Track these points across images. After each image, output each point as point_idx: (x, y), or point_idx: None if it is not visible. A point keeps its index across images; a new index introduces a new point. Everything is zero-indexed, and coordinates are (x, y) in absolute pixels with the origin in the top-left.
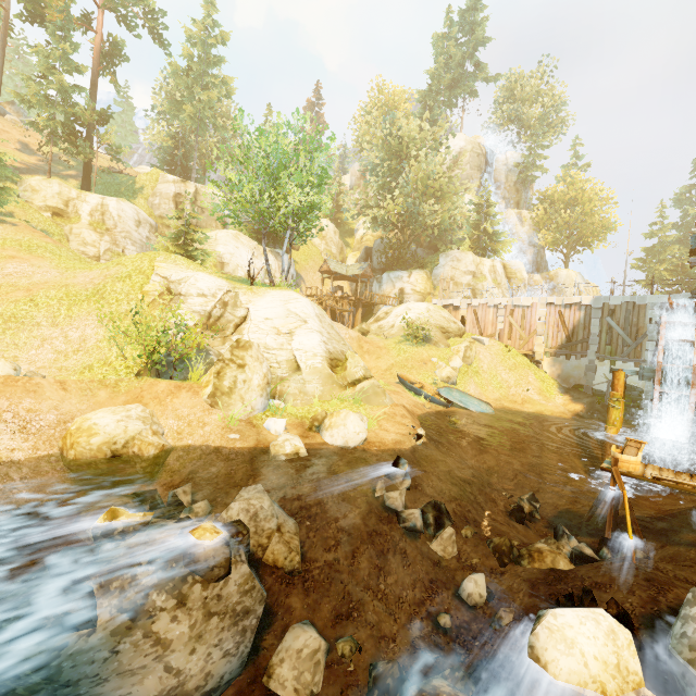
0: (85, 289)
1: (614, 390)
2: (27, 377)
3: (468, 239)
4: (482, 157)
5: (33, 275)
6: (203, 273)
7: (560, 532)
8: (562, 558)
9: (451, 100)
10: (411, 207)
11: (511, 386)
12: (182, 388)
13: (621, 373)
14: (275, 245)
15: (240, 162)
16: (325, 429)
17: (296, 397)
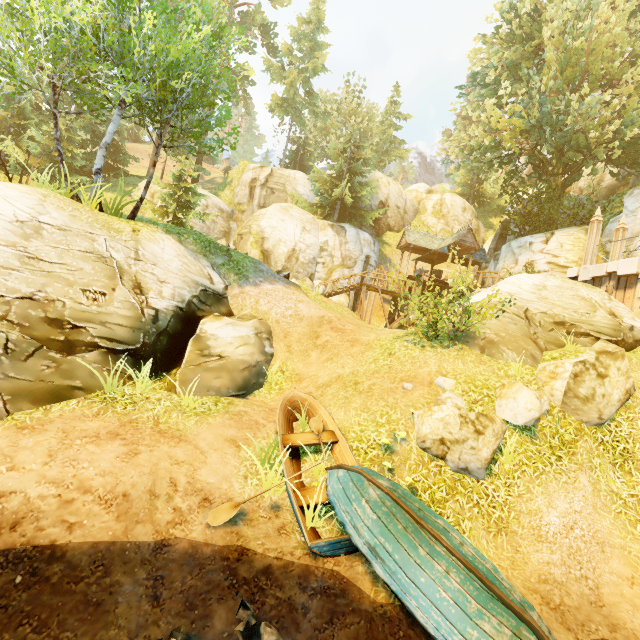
0: None
1: None
2: None
3: None
4: None
5: None
6: None
7: None
8: None
9: None
10: (549, 114)
11: None
12: None
13: None
14: (361, 225)
15: None
16: None
17: None
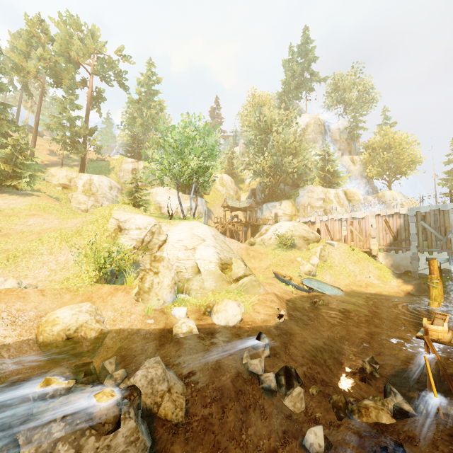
0: (71, 230)
1: (432, 274)
2: (20, 289)
3: (317, 178)
4: (321, 126)
5: (43, 224)
6: (140, 215)
7: (388, 389)
8: (385, 413)
9: (298, 95)
10: (277, 161)
11: (357, 275)
12: (118, 290)
13: (434, 261)
14: (194, 193)
15: (161, 147)
16: (214, 313)
17: (197, 291)
